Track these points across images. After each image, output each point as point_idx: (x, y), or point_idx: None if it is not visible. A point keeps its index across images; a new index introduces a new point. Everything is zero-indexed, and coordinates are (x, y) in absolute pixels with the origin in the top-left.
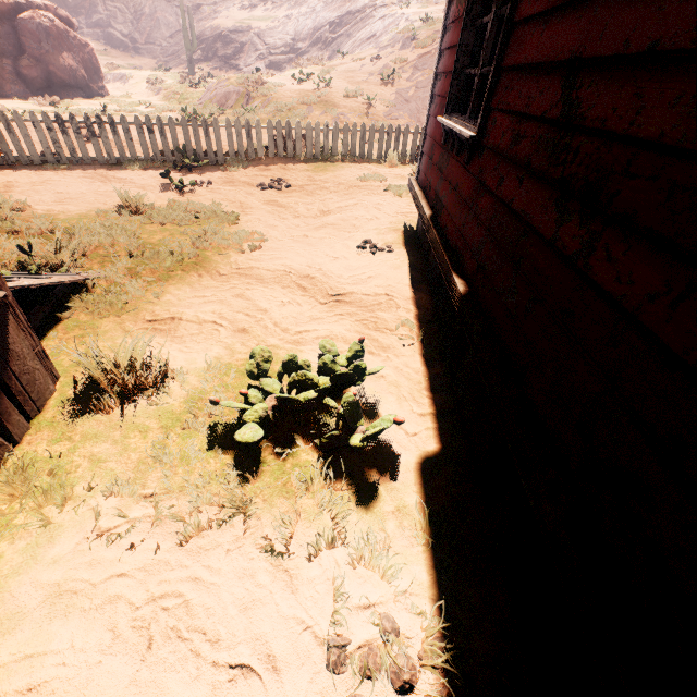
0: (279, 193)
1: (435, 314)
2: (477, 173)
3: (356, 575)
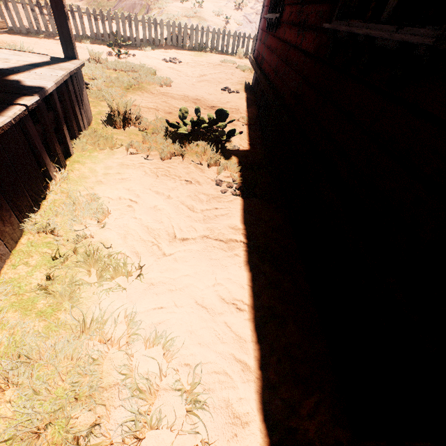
0: (175, 65)
1: (258, 116)
2: (278, 35)
3: (224, 172)
